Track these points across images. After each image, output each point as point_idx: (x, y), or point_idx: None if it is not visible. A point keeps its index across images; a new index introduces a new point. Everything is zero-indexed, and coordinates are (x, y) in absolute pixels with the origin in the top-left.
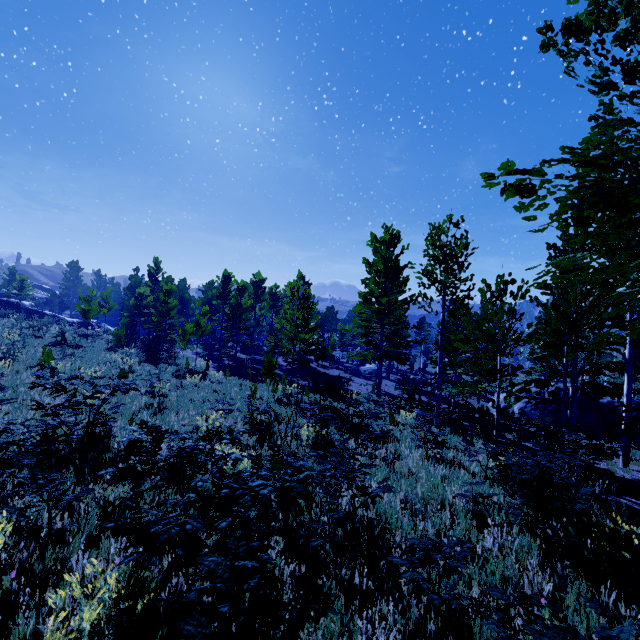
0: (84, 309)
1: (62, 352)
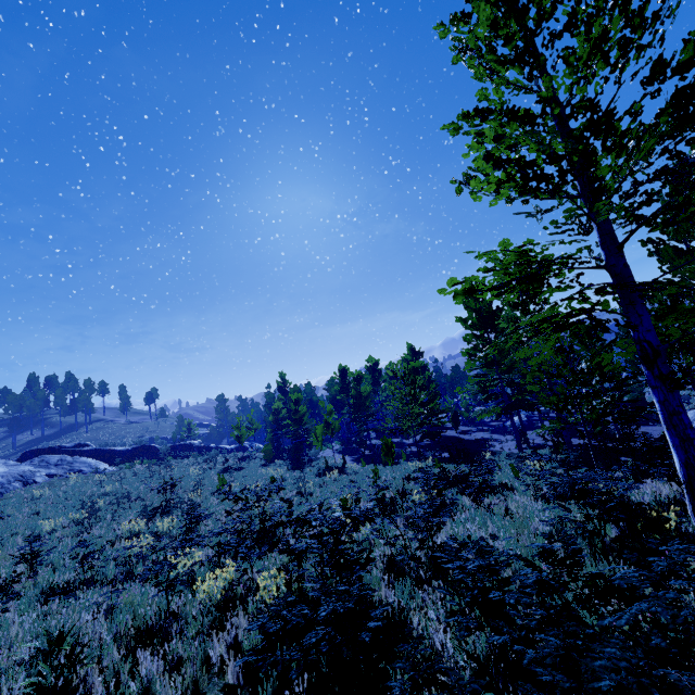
0: (237, 436)
1: (230, 476)
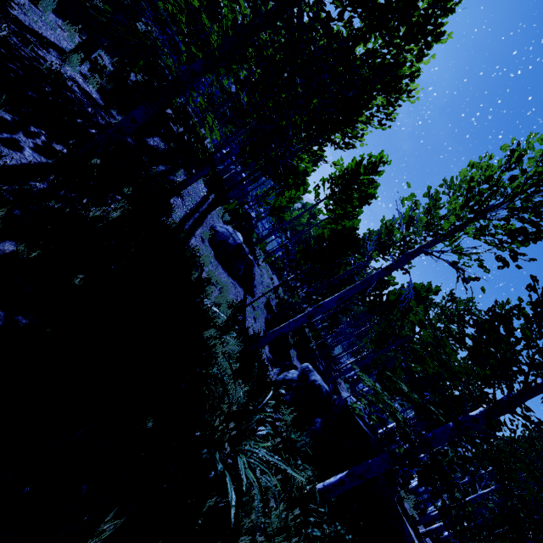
0: None
1: None
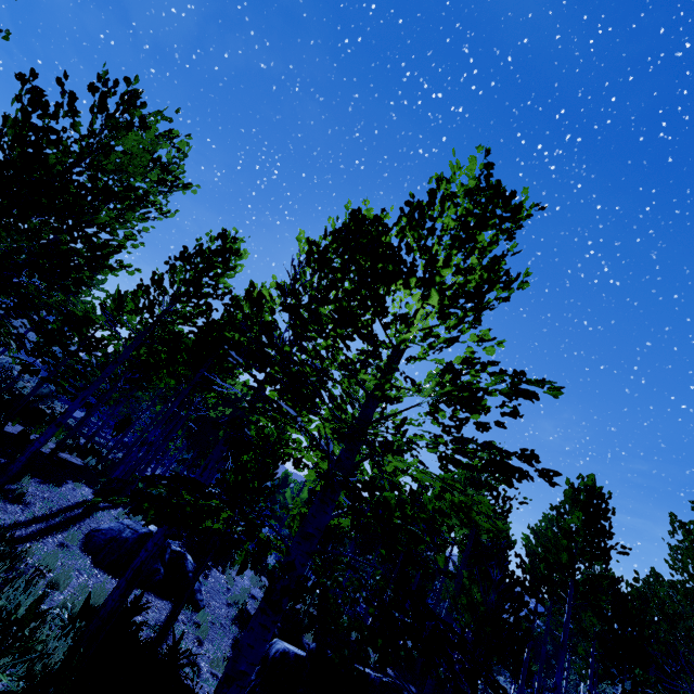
0: None
1: None
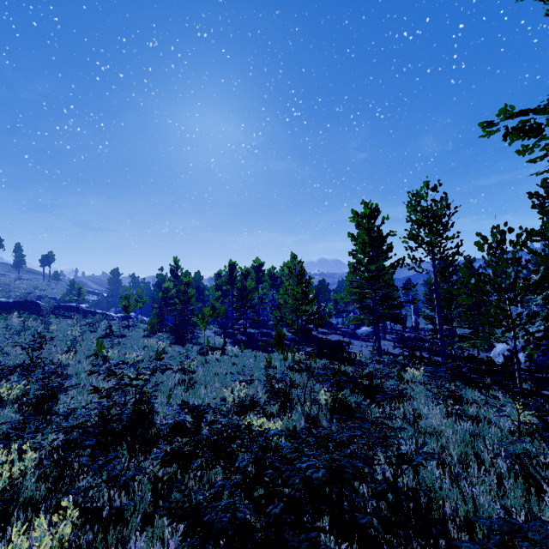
0: (125, 305)
1: (111, 342)
